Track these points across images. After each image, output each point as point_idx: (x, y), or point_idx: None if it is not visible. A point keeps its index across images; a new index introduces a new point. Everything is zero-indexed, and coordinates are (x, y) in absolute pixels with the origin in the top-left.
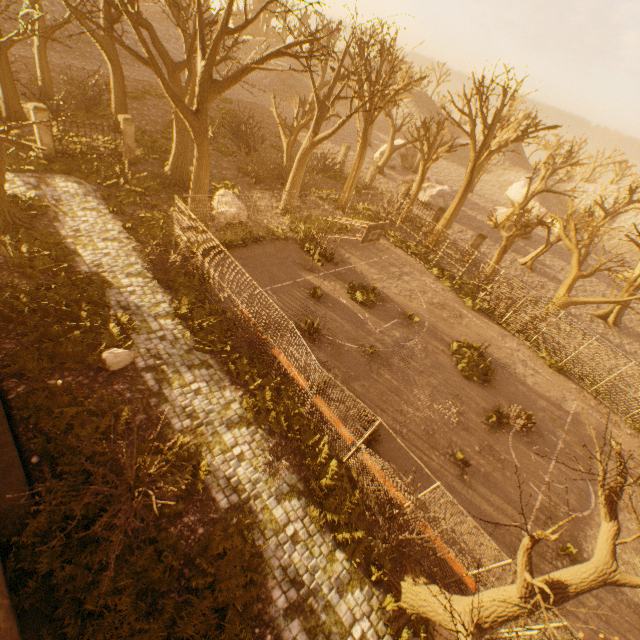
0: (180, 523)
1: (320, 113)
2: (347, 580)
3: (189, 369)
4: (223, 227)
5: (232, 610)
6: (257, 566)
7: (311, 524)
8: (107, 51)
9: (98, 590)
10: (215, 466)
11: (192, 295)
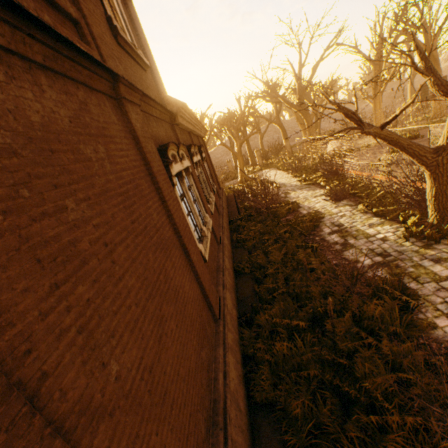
0: (284, 218)
1: (374, 67)
2: (378, 224)
3: (300, 190)
4: (330, 155)
5: (297, 226)
6: (315, 221)
7: (356, 212)
8: (278, 125)
9: (250, 224)
10: (304, 206)
11: (306, 173)
